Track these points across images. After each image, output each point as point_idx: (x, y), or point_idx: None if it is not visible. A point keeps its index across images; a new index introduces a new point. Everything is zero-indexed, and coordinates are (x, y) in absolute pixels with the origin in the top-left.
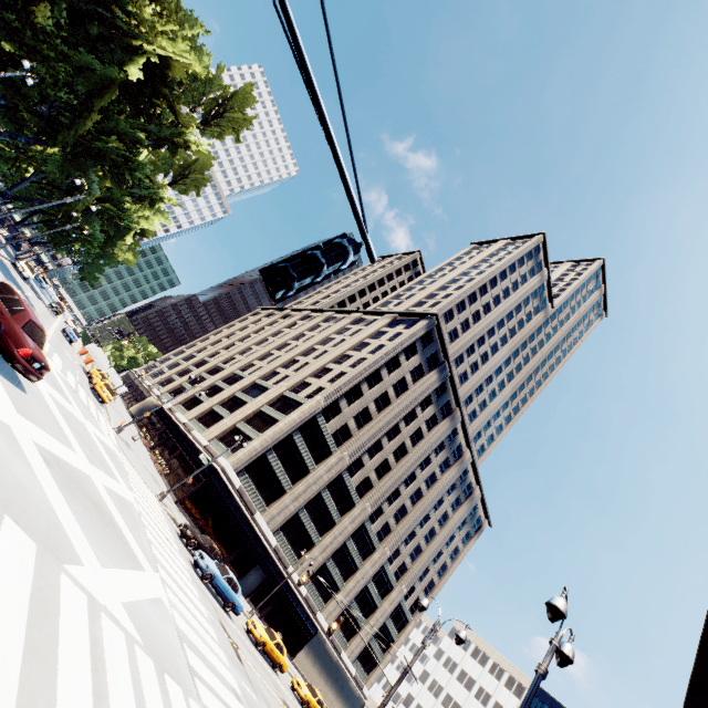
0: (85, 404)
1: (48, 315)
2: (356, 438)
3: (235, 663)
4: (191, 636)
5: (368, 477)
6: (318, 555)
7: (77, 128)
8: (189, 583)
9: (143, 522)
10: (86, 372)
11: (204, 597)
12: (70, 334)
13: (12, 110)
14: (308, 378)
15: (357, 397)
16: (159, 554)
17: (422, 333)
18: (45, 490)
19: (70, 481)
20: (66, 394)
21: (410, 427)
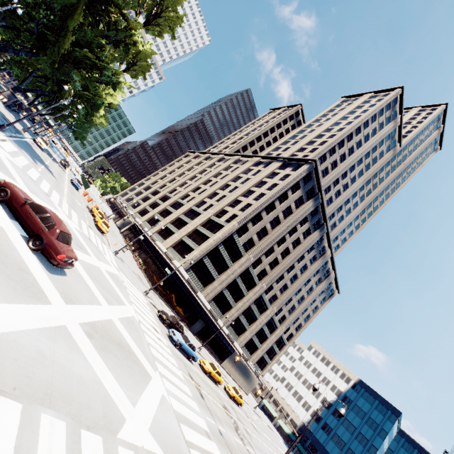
0: (95, 244)
1: (61, 173)
2: (258, 246)
3: (201, 404)
4: (181, 410)
5: (265, 268)
6: (234, 313)
7: (59, 44)
8: (171, 358)
9: (142, 329)
10: (90, 210)
11: (178, 362)
12: (76, 184)
13: (11, 29)
14: (225, 207)
15: (259, 220)
16: (154, 350)
17: (304, 174)
18: (95, 369)
19: (103, 339)
20: (85, 247)
21: (292, 237)
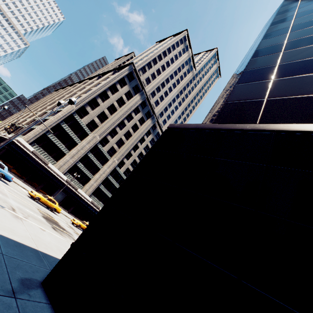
0: None
1: None
2: (101, 127)
3: None
4: None
5: (113, 147)
6: (93, 183)
7: None
8: None
9: None
10: None
11: None
12: None
13: None
14: None
15: (97, 106)
16: None
17: (126, 73)
18: None
19: None
20: None
21: (131, 123)
